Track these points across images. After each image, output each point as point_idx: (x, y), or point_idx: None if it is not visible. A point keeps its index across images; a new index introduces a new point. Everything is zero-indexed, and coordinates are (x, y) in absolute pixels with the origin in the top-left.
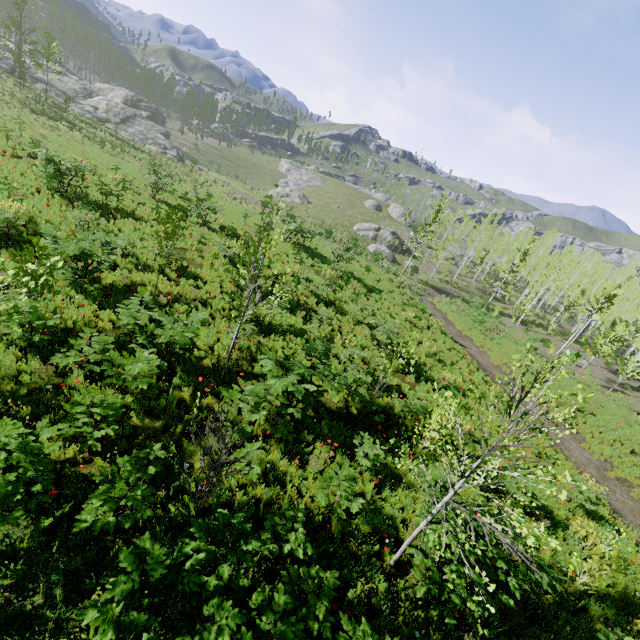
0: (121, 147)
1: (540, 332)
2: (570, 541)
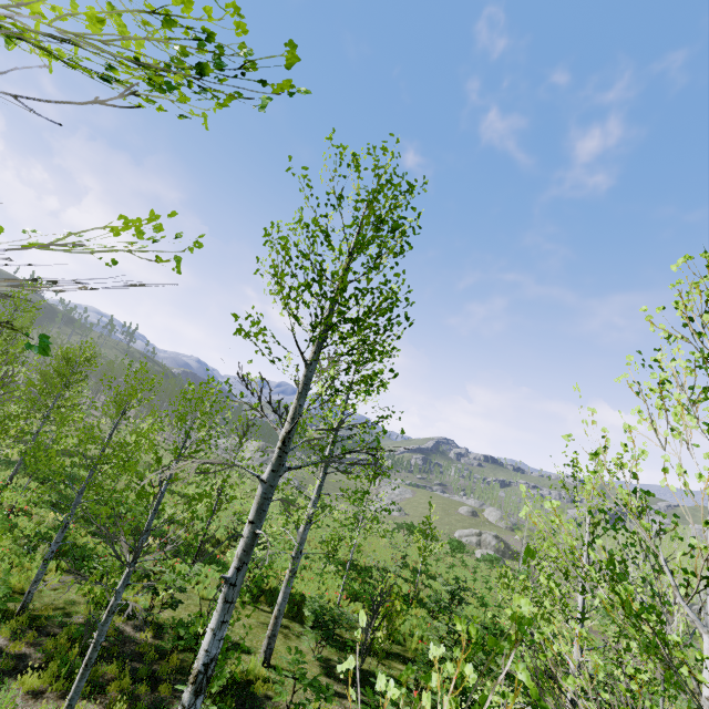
0: None
1: None
2: None
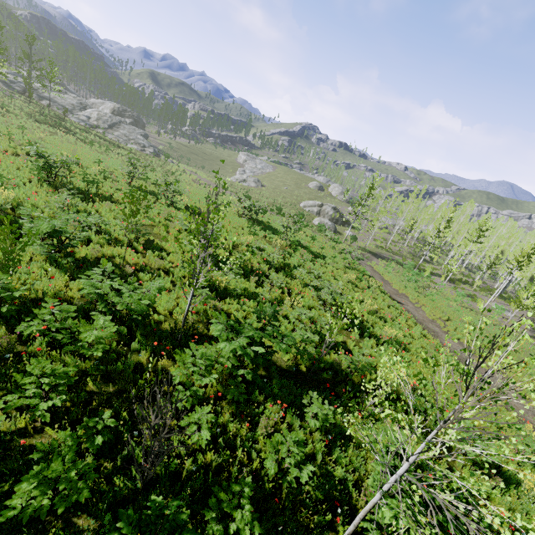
0: (107, 146)
1: (467, 288)
2: (524, 498)
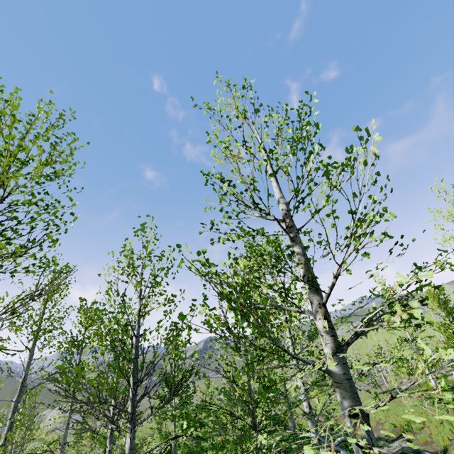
0: None
1: None
2: None
